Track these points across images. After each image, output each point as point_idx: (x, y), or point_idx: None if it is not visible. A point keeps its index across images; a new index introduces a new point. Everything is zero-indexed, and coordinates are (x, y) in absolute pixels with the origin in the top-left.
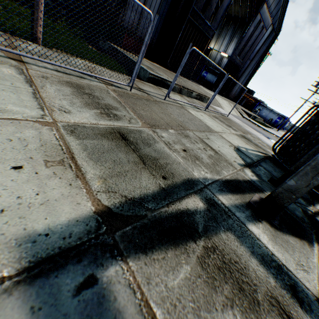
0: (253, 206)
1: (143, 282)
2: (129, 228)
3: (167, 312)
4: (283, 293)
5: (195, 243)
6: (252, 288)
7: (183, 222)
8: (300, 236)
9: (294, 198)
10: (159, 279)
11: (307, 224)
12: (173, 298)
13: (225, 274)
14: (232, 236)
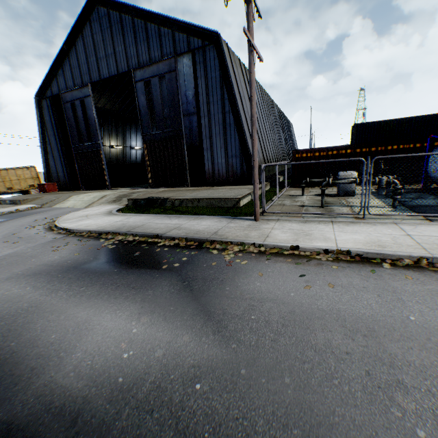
0: None
1: None
2: None
3: None
4: None
5: None
6: None
7: None
8: None
9: None
10: None
11: None
12: None
13: None
14: None
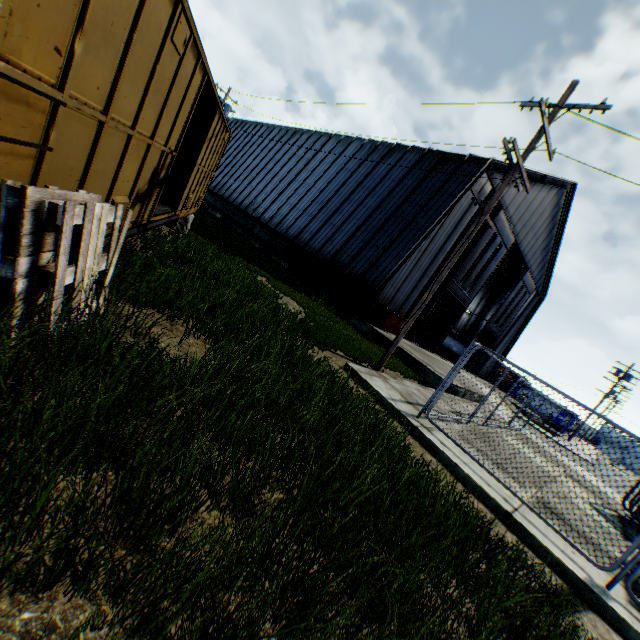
0: None
1: None
2: None
3: None
4: None
5: None
6: None
7: None
8: None
9: None
10: None
11: None
12: None
13: None
14: None
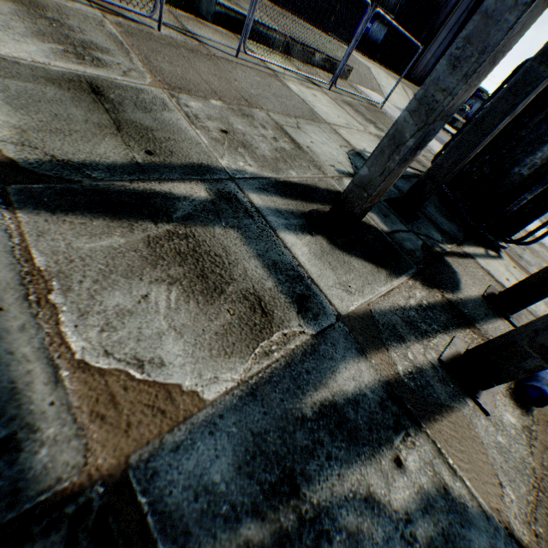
0: (314, 216)
1: (31, 234)
2: (41, 186)
3: (55, 262)
4: (279, 297)
5: (155, 225)
6: (224, 280)
7: (149, 202)
8: (384, 264)
9: (366, 197)
10: (61, 238)
11: (417, 258)
12: (73, 256)
13: (185, 260)
14: (235, 234)
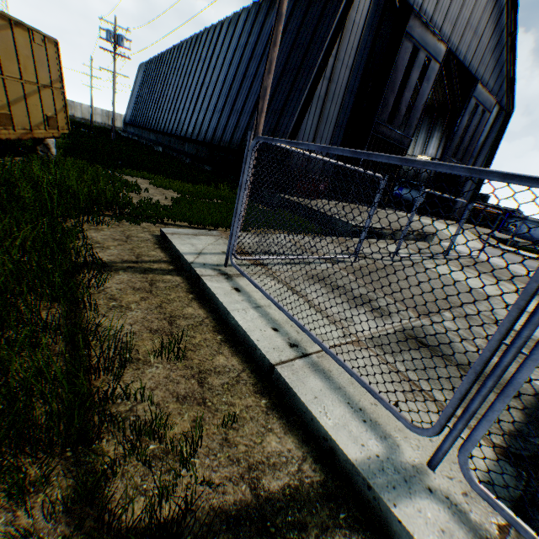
0: None
1: None
2: None
3: None
4: None
5: None
6: None
7: None
8: None
9: None
10: None
11: None
12: None
13: None
14: None
